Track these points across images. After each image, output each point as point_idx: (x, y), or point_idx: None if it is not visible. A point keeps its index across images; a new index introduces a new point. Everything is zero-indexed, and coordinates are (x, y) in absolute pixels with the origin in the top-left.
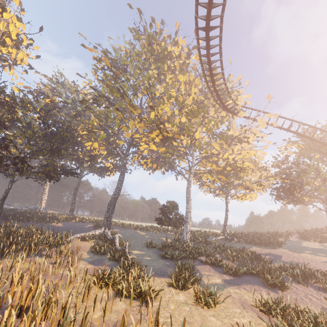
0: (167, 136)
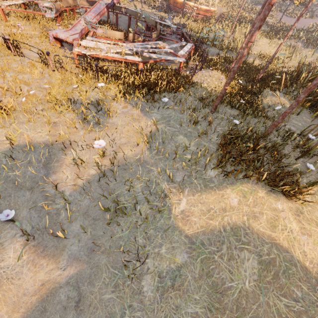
0: None
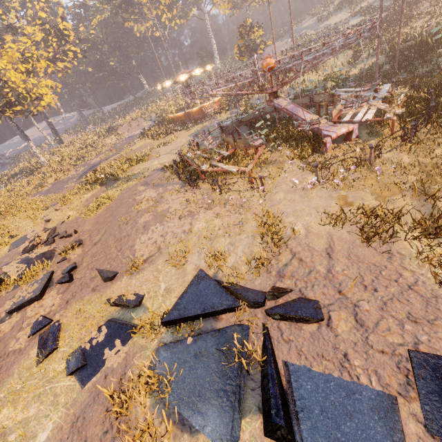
0: (169, 3)
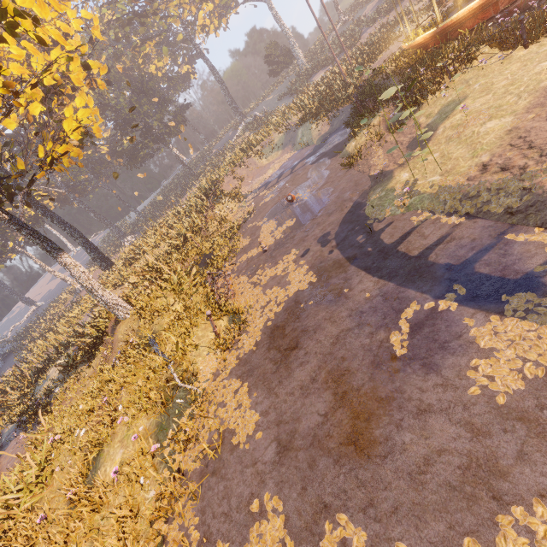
0: None
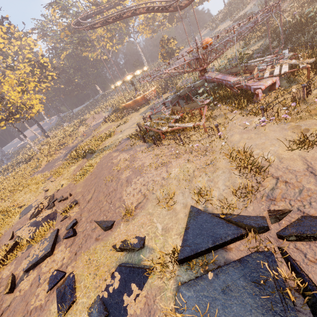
0: (110, 36)
